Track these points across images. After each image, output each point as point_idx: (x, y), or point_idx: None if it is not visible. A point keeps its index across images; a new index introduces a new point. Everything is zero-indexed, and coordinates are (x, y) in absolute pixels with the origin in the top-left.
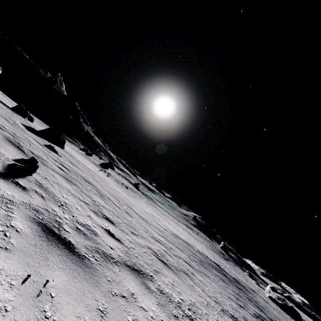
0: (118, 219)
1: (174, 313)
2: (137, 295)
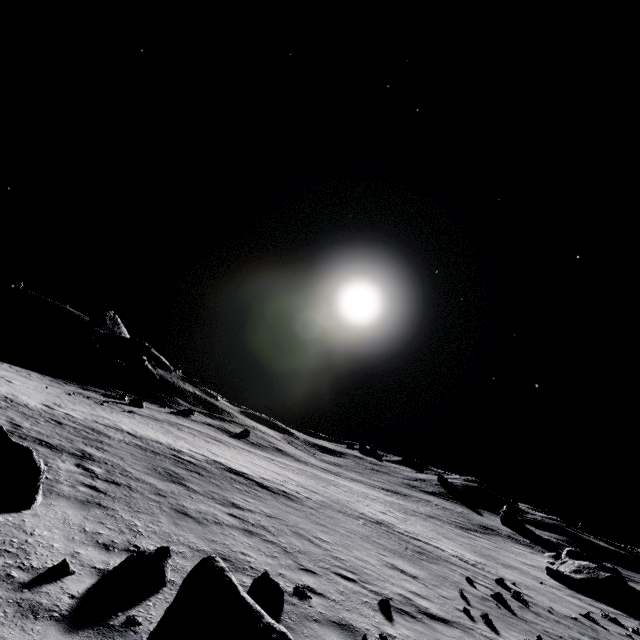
0: None
1: None
2: None
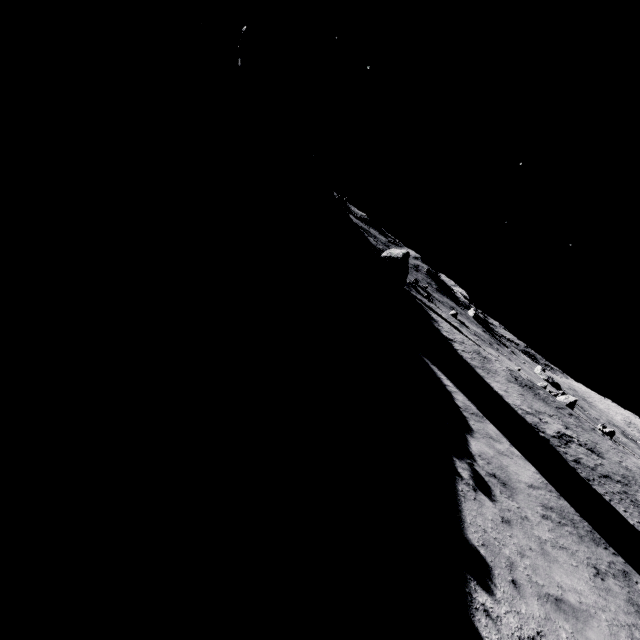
0: None
1: None
2: None
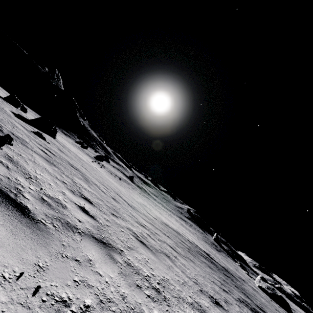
0: (100, 202)
1: (137, 283)
2: (96, 262)
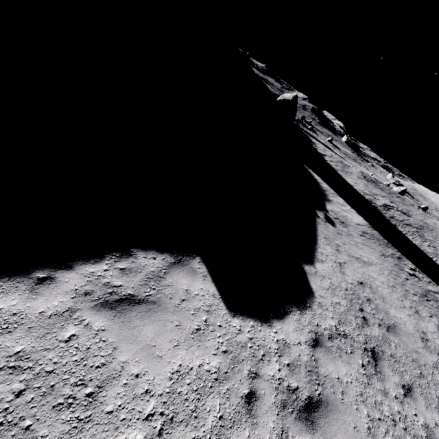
0: None
1: None
2: None
